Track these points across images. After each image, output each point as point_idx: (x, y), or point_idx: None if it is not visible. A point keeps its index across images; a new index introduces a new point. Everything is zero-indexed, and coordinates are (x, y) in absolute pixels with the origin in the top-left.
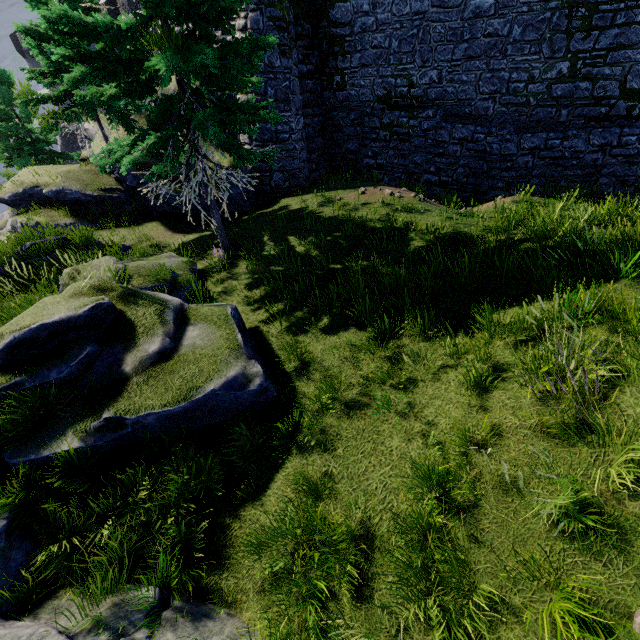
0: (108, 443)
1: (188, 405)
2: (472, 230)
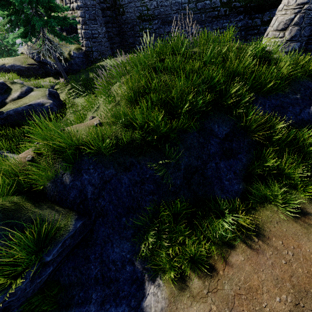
0: (0, 120)
1: (23, 108)
2: None
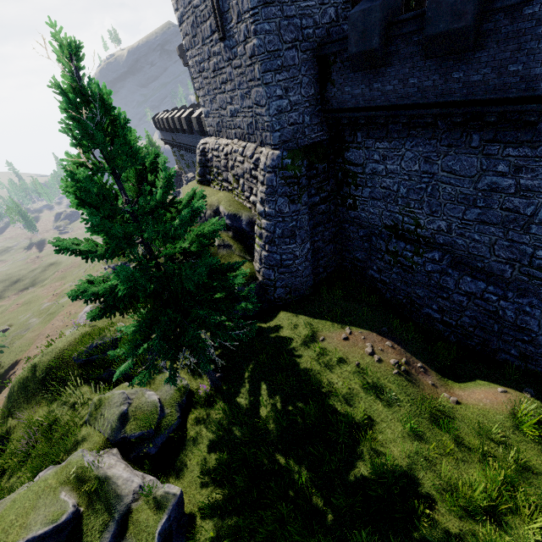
0: None
1: None
2: (428, 480)
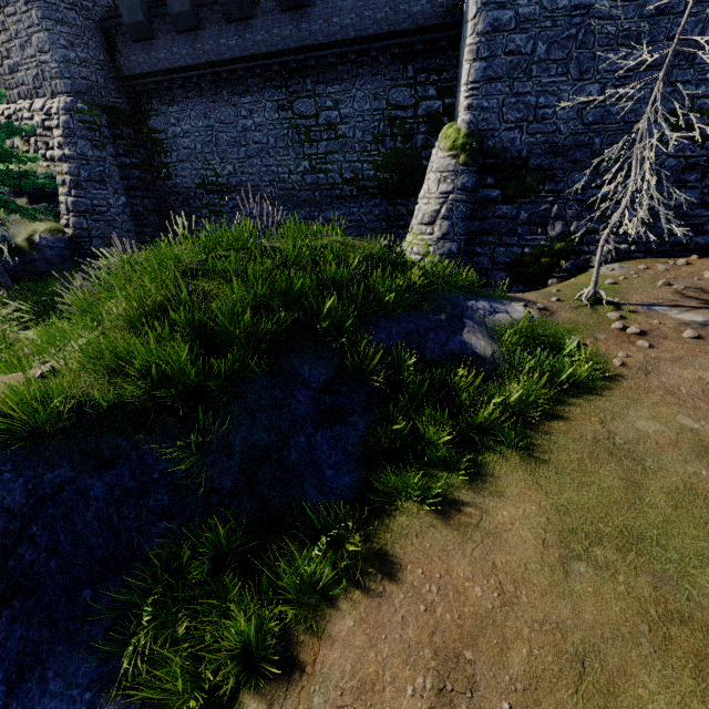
0: None
1: None
2: None
